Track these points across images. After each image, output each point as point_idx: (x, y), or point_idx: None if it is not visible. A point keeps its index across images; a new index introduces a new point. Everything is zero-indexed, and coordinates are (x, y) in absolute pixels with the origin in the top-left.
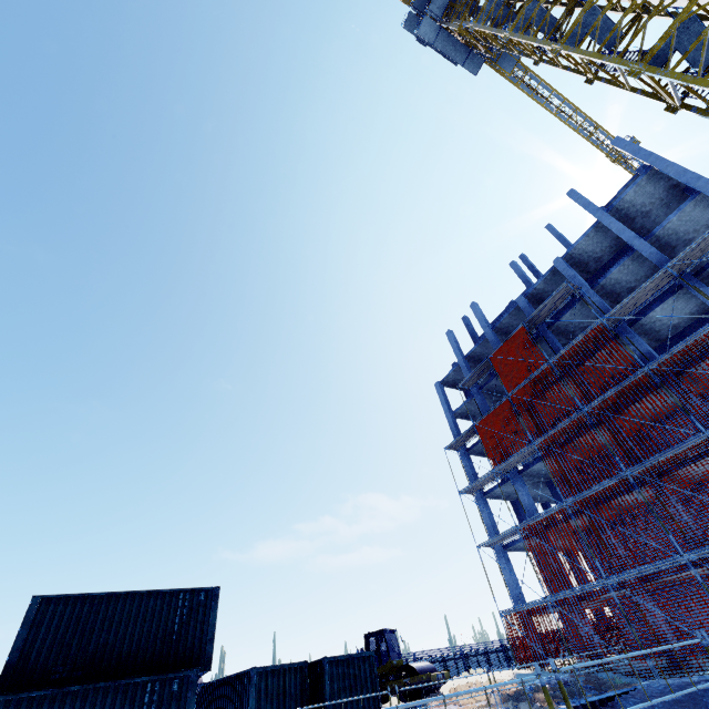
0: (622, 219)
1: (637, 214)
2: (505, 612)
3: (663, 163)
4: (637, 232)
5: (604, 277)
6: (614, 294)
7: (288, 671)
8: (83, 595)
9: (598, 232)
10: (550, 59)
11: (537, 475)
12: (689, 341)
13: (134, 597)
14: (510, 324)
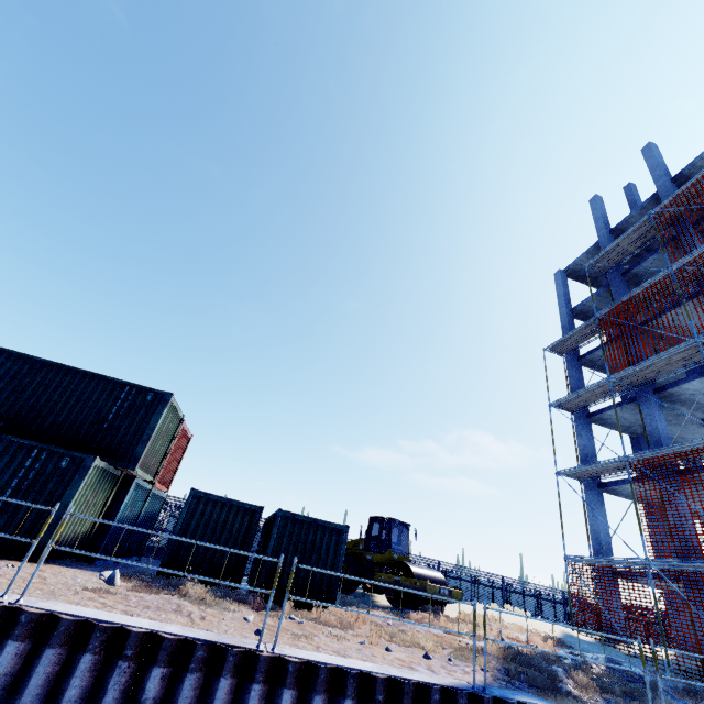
0: None
1: None
2: (574, 559)
3: None
4: None
5: None
6: None
7: (236, 509)
8: (27, 356)
9: None
10: None
11: (689, 403)
12: None
13: (77, 375)
14: None
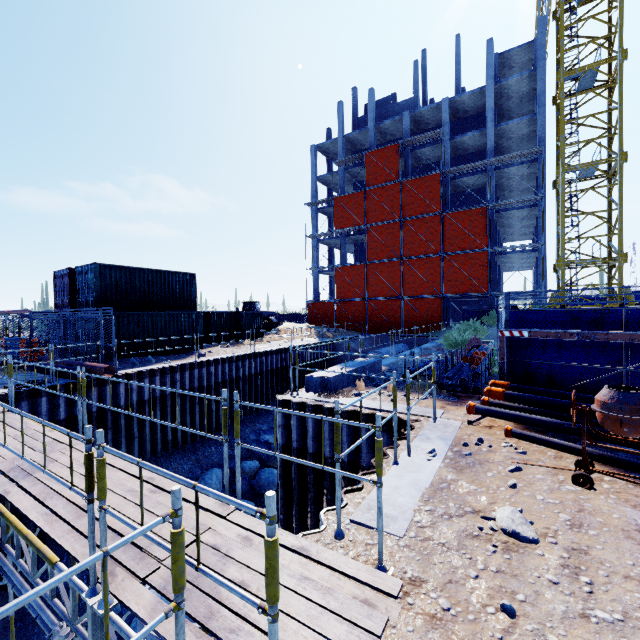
0: (497, 94)
1: (506, 95)
2: (310, 301)
3: (542, 74)
4: (497, 106)
5: (460, 136)
6: (457, 148)
7: (225, 315)
8: (123, 267)
9: (480, 94)
10: None
11: (354, 240)
12: (467, 209)
13: (152, 272)
14: (388, 127)
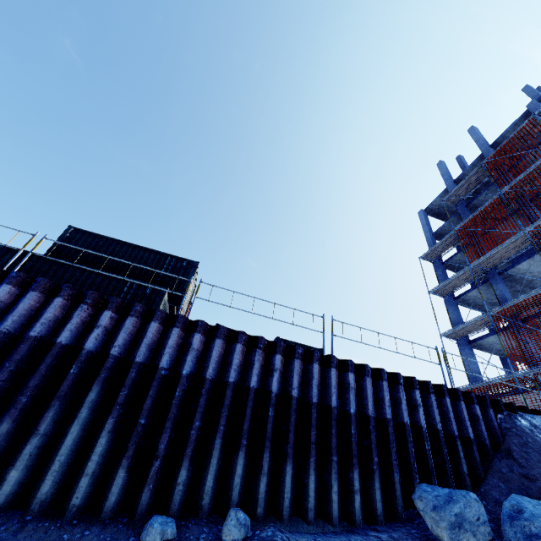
0: None
1: None
2: (462, 388)
3: None
4: None
5: None
6: None
7: None
8: (101, 236)
9: None
10: None
11: (521, 281)
12: None
13: (135, 248)
14: None
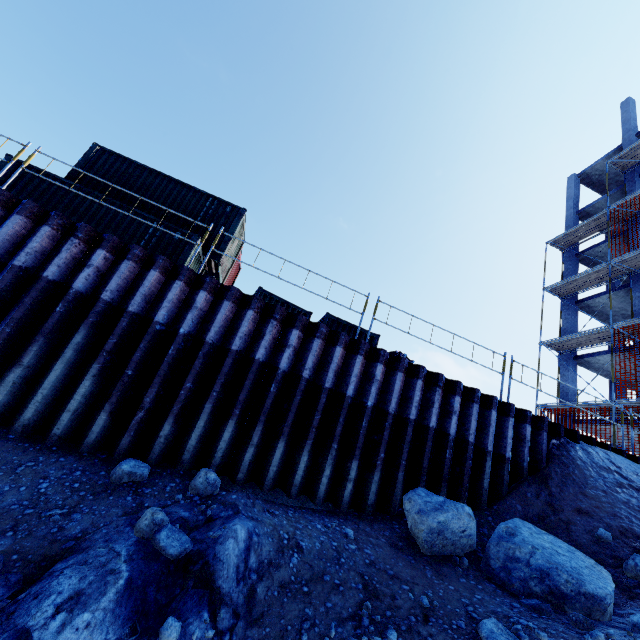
0: None
1: None
2: (545, 405)
3: None
4: None
5: None
6: None
7: (291, 310)
8: (131, 160)
9: None
10: None
11: None
12: None
13: (171, 182)
14: None
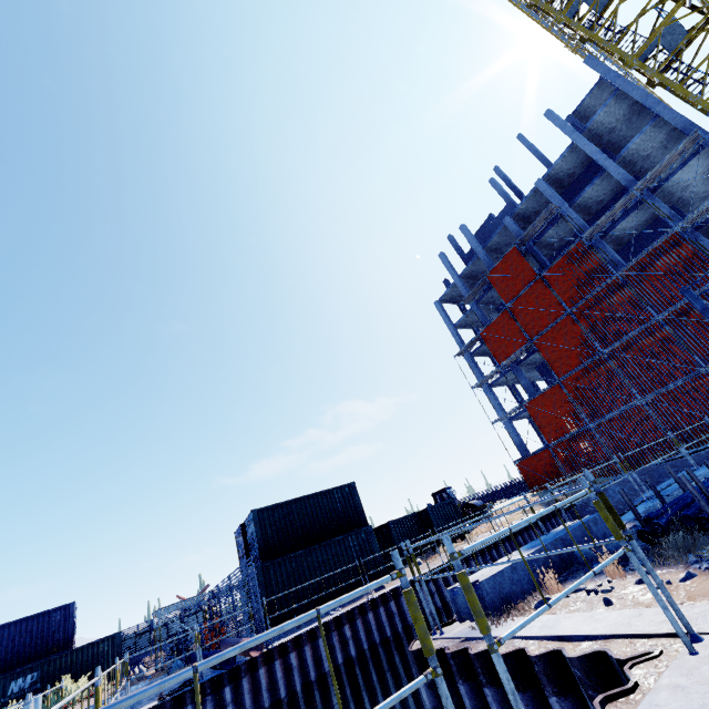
0: (592, 138)
1: (605, 131)
2: (518, 461)
3: (629, 86)
4: (604, 146)
5: (580, 196)
6: (586, 208)
7: (407, 520)
8: (279, 504)
9: (573, 152)
10: (545, 11)
11: (530, 364)
12: (648, 251)
13: (308, 498)
14: (497, 242)
